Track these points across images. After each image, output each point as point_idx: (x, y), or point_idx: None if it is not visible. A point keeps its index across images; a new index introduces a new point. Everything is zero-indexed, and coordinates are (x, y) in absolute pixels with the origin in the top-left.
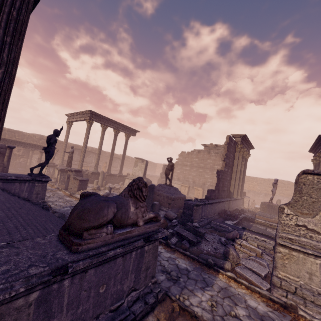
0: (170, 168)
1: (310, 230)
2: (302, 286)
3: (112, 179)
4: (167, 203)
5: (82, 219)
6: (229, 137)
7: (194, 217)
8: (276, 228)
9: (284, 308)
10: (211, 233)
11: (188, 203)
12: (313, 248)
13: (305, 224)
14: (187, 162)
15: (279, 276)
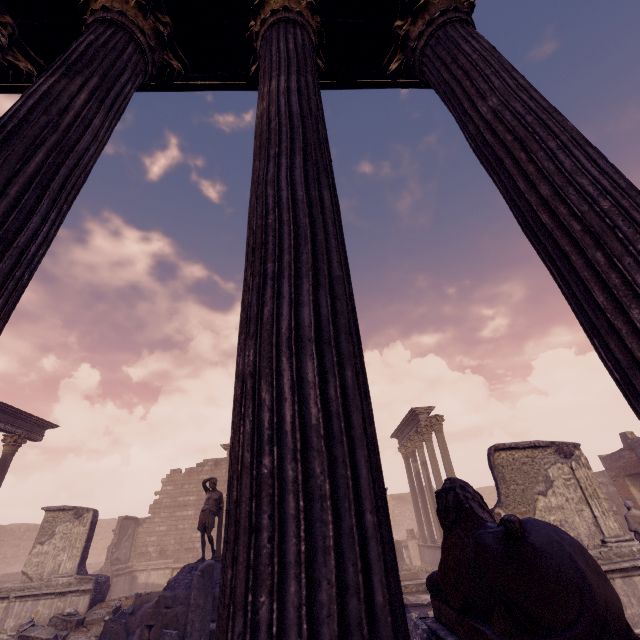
0: (215, 508)
1: None
2: None
3: None
4: None
5: (605, 579)
6: None
7: None
8: (415, 591)
9: None
10: None
11: None
12: None
13: None
14: (187, 495)
15: None
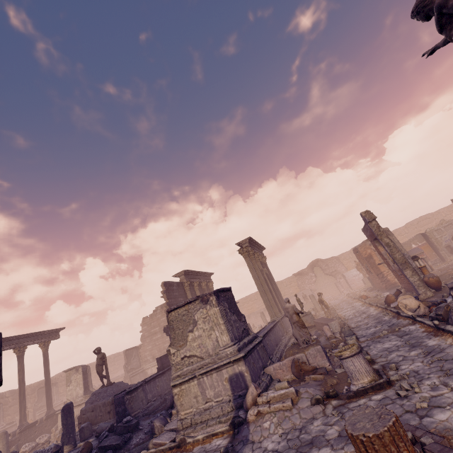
0: (101, 362)
1: (189, 357)
2: (195, 412)
3: (33, 432)
4: (106, 413)
5: None
6: (164, 283)
7: (132, 410)
8: None
9: (179, 448)
10: (153, 416)
11: (117, 398)
12: (192, 372)
13: (185, 355)
14: (154, 328)
15: (182, 417)
